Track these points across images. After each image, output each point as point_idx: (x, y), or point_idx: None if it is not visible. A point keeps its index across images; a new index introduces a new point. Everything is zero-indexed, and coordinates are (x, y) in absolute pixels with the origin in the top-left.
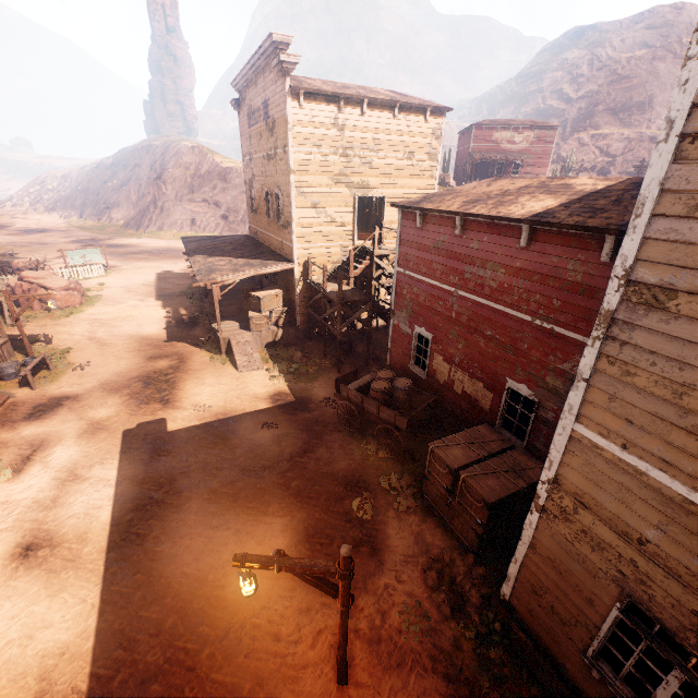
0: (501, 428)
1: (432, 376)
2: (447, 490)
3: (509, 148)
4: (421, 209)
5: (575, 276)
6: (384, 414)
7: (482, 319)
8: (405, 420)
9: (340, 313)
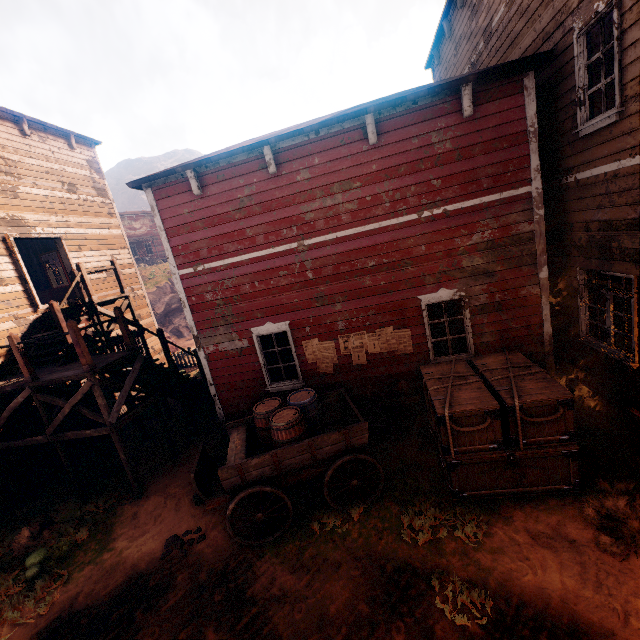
0: (435, 358)
1: (312, 375)
2: (500, 445)
3: (134, 234)
4: (197, 164)
5: (444, 146)
6: (326, 449)
7: (355, 253)
8: (364, 426)
9: (100, 391)
